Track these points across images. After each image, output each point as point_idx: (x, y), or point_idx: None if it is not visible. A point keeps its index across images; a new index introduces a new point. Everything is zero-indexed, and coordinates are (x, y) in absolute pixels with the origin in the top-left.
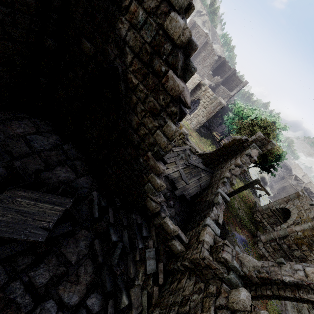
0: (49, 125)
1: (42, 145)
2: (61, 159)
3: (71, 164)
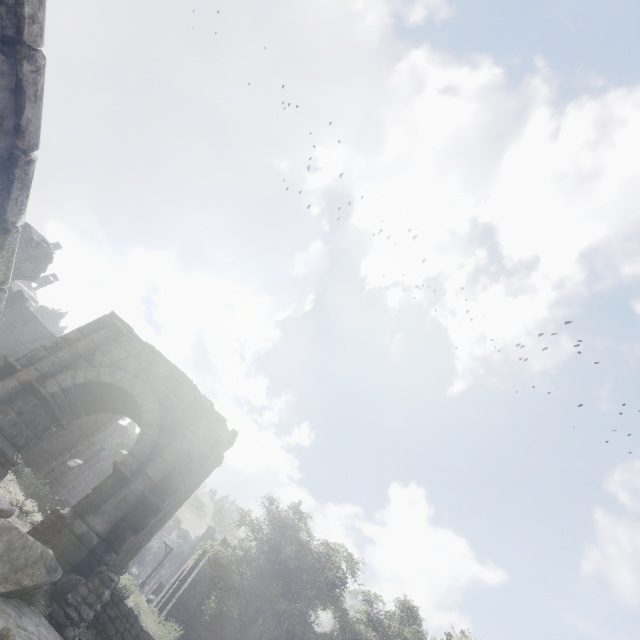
0: None
1: None
2: None
3: None
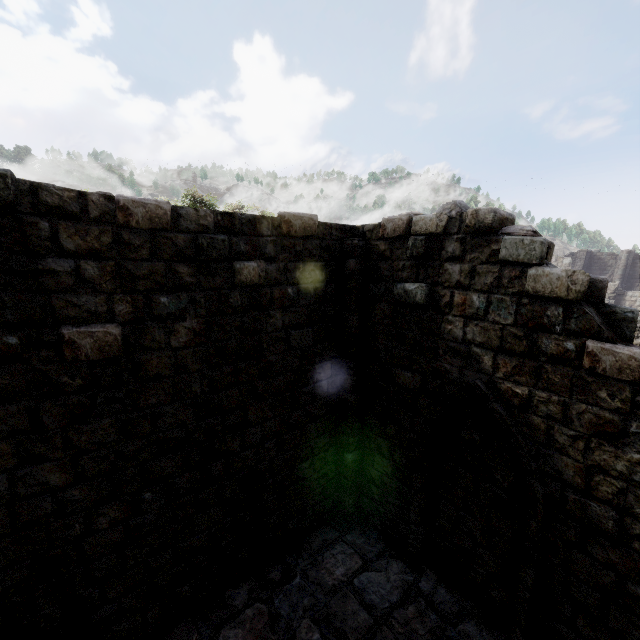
0: (375, 539)
1: (385, 596)
2: (431, 626)
3: (458, 634)
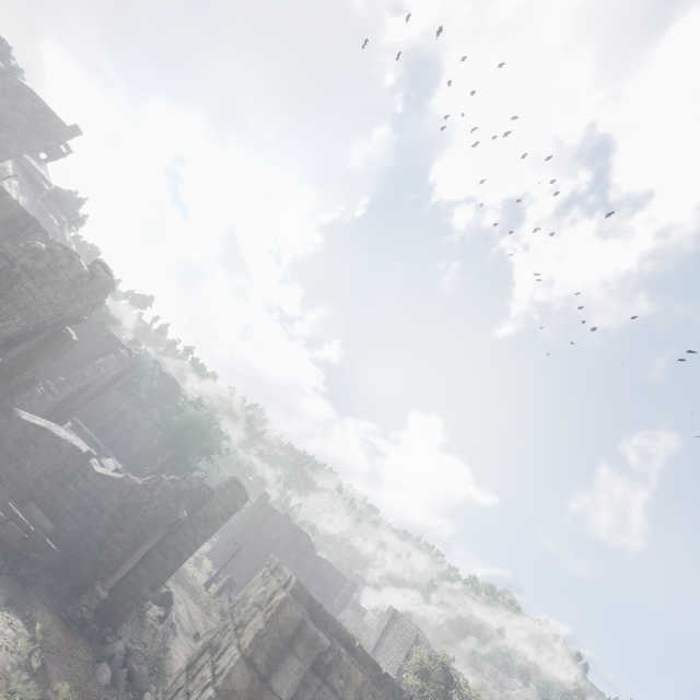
0: None
1: None
2: None
3: None
